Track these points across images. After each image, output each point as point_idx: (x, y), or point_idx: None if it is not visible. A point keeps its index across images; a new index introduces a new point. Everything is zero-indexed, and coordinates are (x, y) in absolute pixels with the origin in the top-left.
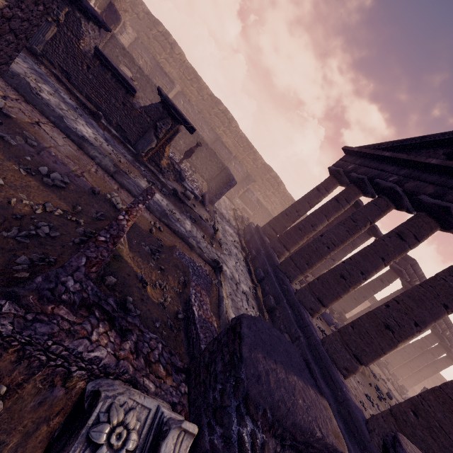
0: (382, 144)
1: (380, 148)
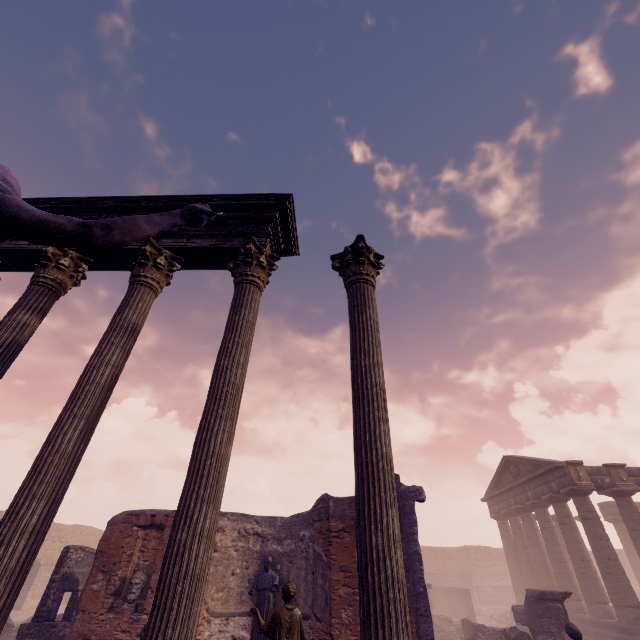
0: (490, 485)
1: (492, 488)
